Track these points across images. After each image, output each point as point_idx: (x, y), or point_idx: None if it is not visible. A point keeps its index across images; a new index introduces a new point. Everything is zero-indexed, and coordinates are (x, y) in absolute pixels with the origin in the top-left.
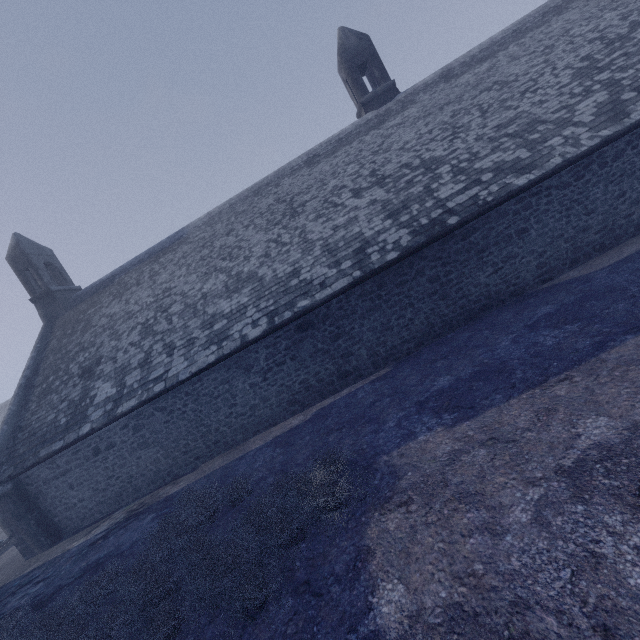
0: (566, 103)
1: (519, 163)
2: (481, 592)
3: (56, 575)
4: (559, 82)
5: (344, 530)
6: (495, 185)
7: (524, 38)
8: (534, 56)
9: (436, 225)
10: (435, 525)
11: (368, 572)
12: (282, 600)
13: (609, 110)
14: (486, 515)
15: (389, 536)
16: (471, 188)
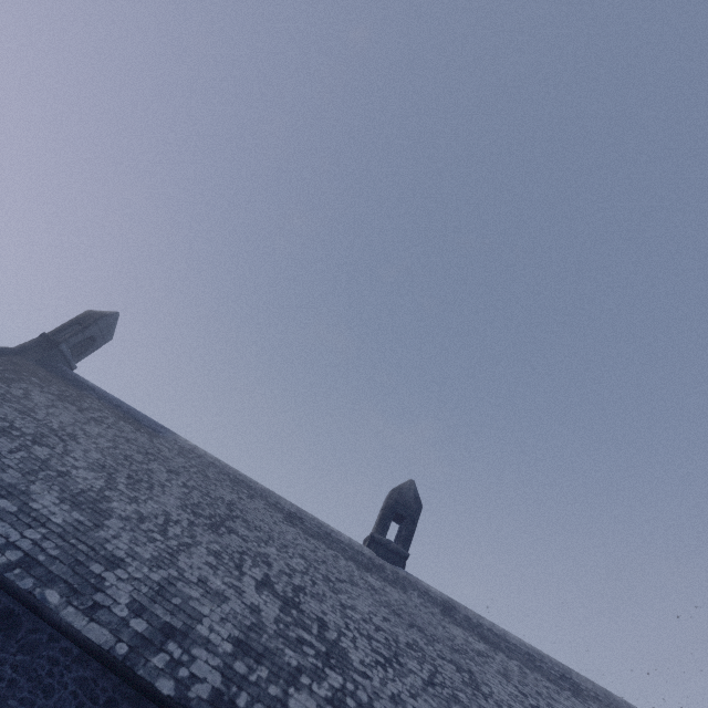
0: None
1: None
2: None
3: None
4: None
5: None
6: None
7: (531, 671)
8: (521, 699)
9: None
10: None
11: None
12: None
13: None
14: None
15: None
16: None
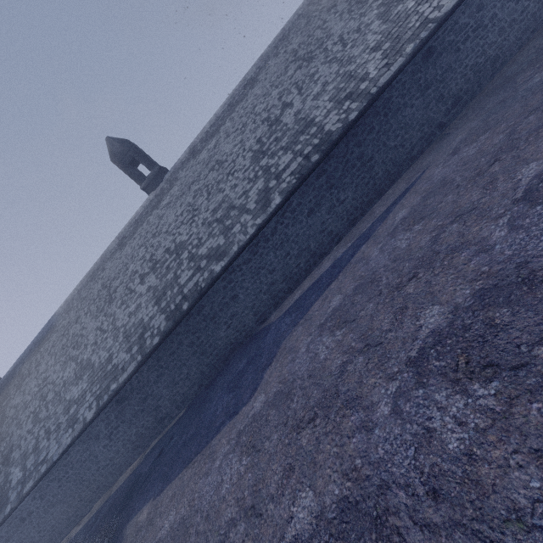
0: (245, 189)
1: (219, 250)
2: None
3: None
4: (245, 165)
5: None
6: (207, 272)
7: (234, 112)
8: (236, 134)
9: (178, 311)
10: None
11: None
12: None
13: (263, 198)
14: None
15: None
16: (195, 275)
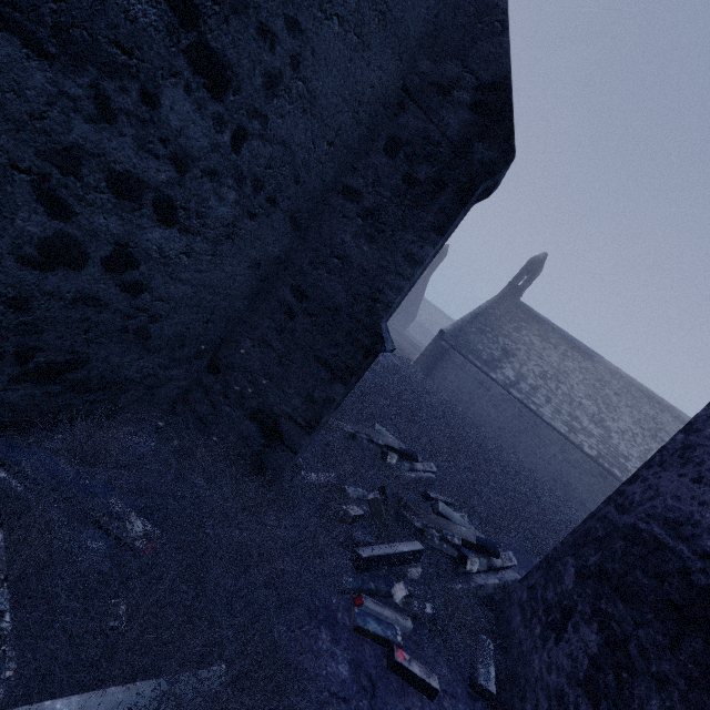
0: None
1: None
2: None
3: None
4: None
5: None
6: None
7: None
8: None
9: None
10: None
11: None
12: None
13: None
14: None
15: None
16: None
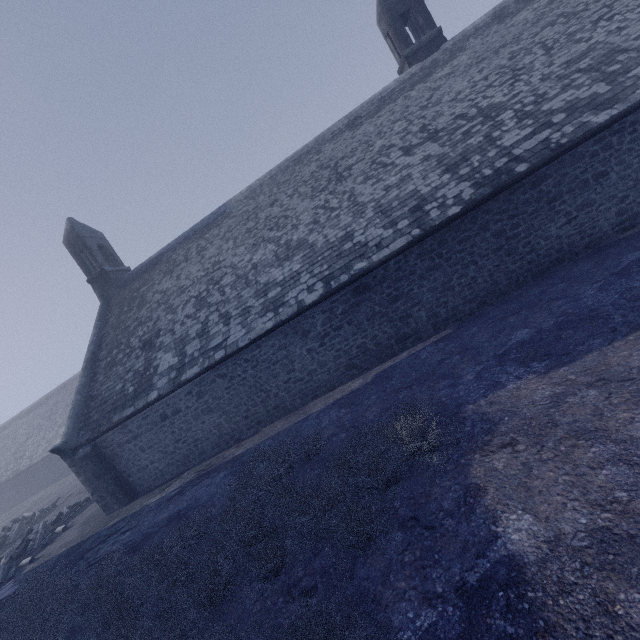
0: None
1: (597, 99)
2: (631, 516)
3: (141, 525)
4: None
5: (443, 472)
6: (569, 126)
7: None
8: None
9: (502, 175)
10: (553, 461)
11: (483, 506)
12: (390, 534)
13: None
14: (616, 448)
15: (499, 474)
16: (540, 132)
